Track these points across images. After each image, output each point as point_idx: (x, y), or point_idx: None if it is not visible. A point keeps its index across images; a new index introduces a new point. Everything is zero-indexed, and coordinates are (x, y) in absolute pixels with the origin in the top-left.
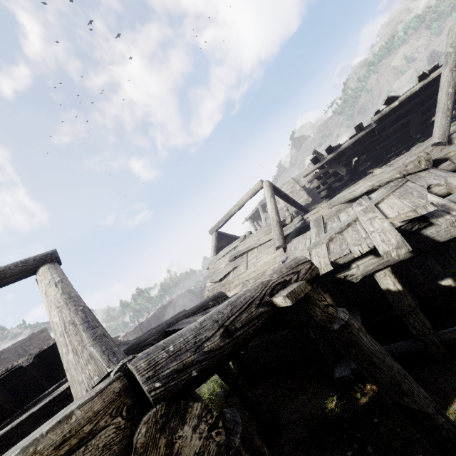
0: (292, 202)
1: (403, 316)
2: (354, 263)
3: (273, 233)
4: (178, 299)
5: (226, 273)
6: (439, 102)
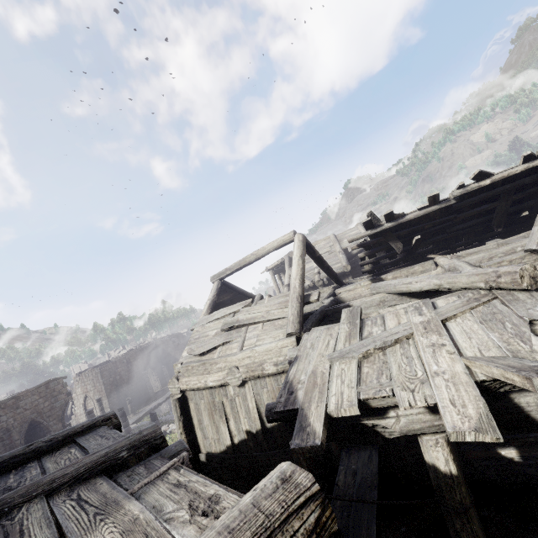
0: (326, 268)
1: (447, 514)
2: (393, 410)
3: (290, 311)
4: (161, 343)
5: (212, 347)
6: None
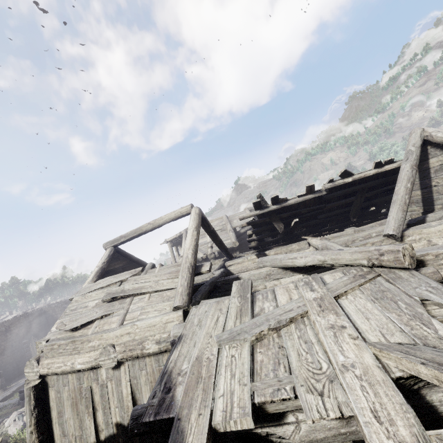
0: (218, 242)
1: None
2: (292, 413)
3: (179, 281)
4: (51, 309)
5: (88, 321)
6: (397, 193)
